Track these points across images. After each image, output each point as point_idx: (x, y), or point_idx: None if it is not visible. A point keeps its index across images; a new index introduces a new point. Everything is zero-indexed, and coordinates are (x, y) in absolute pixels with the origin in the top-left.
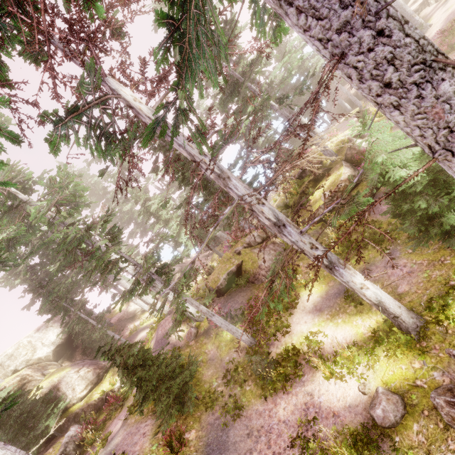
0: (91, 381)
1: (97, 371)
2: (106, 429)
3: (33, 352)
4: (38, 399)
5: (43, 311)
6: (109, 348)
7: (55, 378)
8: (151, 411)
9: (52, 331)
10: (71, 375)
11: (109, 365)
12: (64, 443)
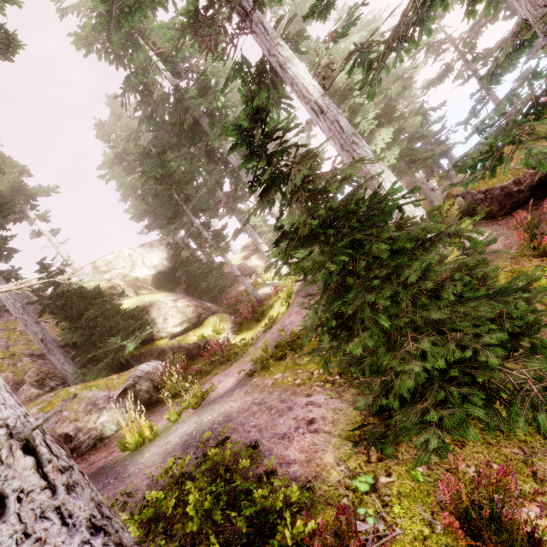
0: (189, 319)
1: (198, 310)
2: (200, 385)
3: (132, 269)
4: (119, 310)
5: (151, 227)
6: (271, 153)
7: (147, 298)
8: (321, 380)
9: (157, 253)
10: (166, 301)
11: (216, 310)
12: (134, 375)
